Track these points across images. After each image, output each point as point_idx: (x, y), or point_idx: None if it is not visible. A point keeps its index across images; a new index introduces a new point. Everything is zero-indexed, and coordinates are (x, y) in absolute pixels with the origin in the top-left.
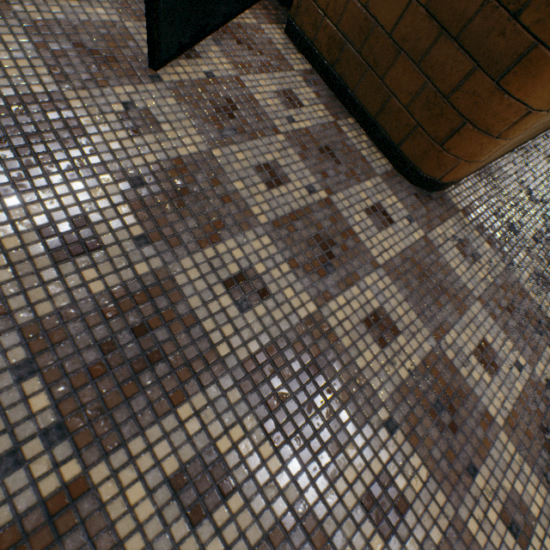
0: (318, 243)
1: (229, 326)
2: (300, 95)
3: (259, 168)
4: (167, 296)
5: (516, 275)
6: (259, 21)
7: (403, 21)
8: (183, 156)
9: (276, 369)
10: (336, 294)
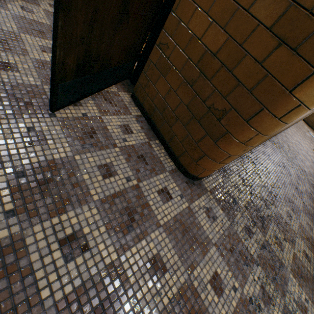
0: (127, 212)
1: (54, 273)
2: (132, 127)
3: (100, 166)
4: (15, 253)
5: (235, 228)
6: (118, 90)
7: (178, 108)
8: (56, 159)
9: (80, 305)
10: (132, 245)
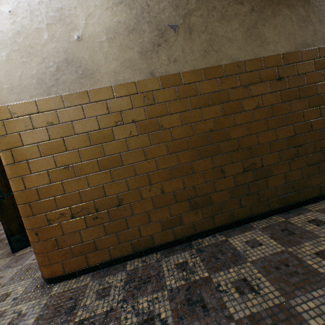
0: None
1: None
2: None
3: None
4: None
5: None
6: None
7: None
8: None
9: None
10: None
